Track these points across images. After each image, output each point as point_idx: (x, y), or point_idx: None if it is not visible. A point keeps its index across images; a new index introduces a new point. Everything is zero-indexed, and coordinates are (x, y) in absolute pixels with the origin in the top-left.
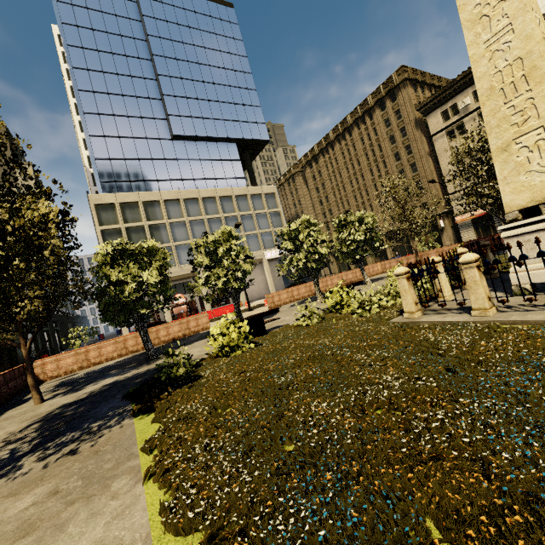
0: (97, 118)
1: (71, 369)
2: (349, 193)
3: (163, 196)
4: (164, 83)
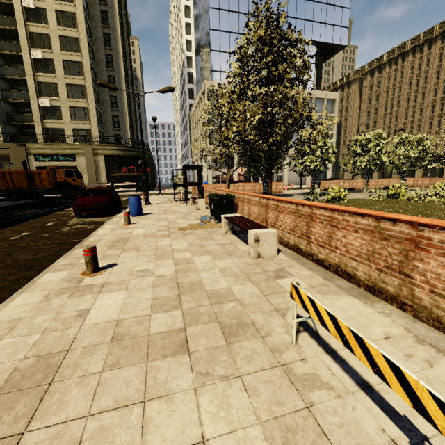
0: (217, 13)
1: None
2: (401, 110)
3: None
4: None
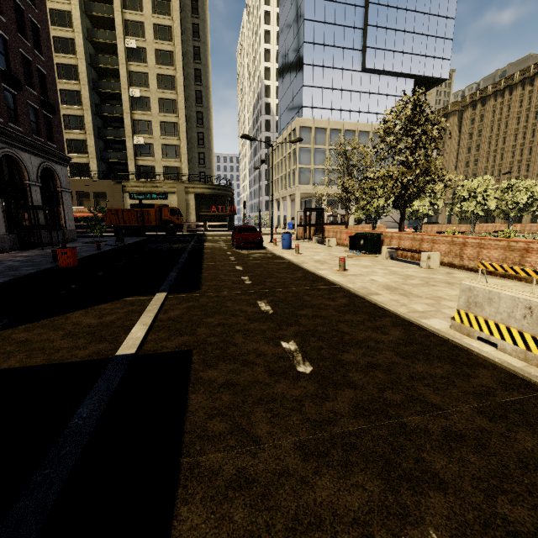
0: (312, 48)
1: None
2: (508, 147)
3: (345, 126)
4: (372, 12)
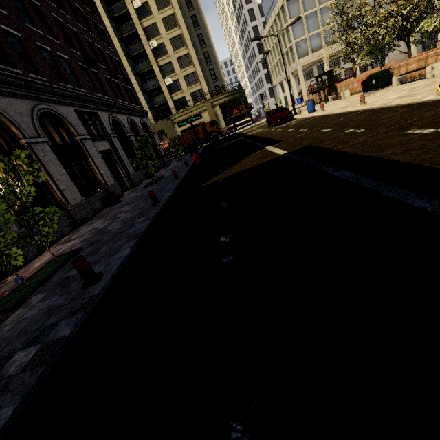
0: None
1: None
2: None
3: None
4: None
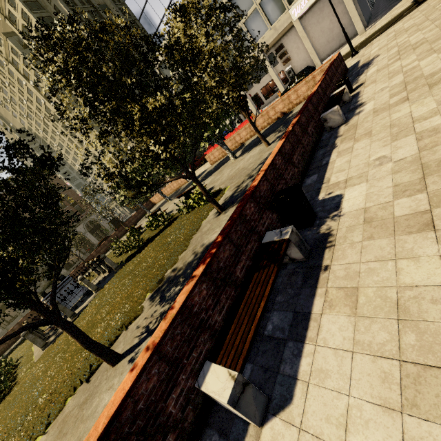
0: None
1: (159, 200)
2: None
3: None
4: None
